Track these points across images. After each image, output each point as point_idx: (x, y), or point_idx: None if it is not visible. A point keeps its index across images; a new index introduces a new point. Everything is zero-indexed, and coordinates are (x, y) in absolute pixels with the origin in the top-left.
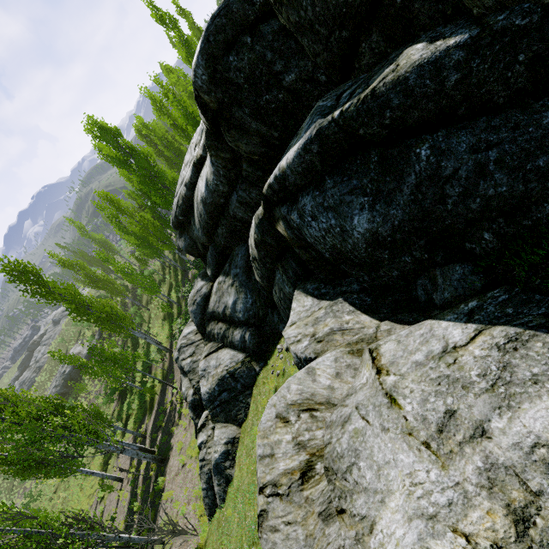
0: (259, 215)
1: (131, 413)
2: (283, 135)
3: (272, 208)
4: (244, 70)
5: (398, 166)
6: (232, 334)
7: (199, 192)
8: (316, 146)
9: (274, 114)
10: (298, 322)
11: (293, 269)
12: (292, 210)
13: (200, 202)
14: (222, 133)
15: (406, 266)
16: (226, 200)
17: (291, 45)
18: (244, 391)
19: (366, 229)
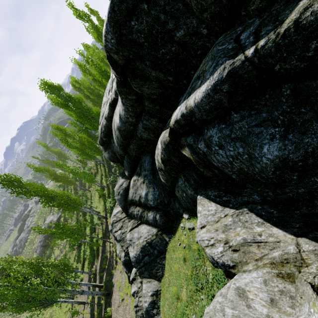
0: (165, 141)
1: (86, 257)
2: (176, 79)
3: (178, 137)
4: (144, 31)
5: (316, 97)
6: (146, 215)
7: (115, 123)
8: (227, 85)
9: (169, 63)
10: (207, 225)
11: (195, 179)
12: (198, 140)
13: (116, 129)
14: (129, 82)
15: (314, 185)
16: (135, 127)
17: (179, 7)
18: (159, 255)
19: (276, 156)
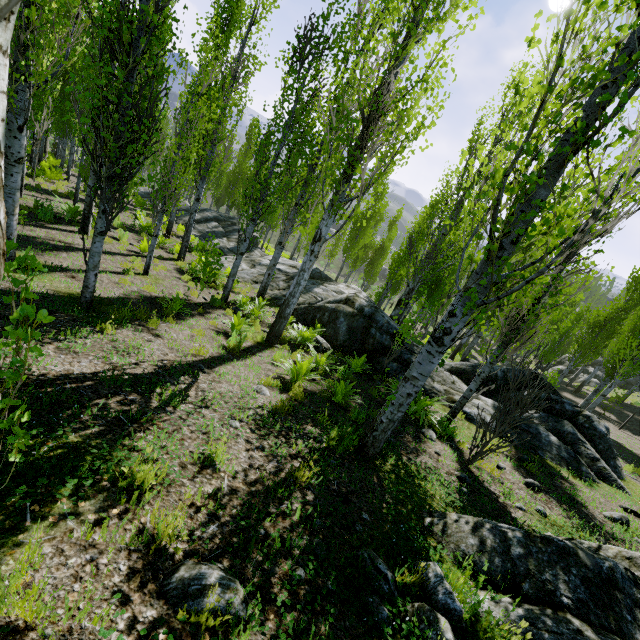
0: None
1: None
2: None
3: None
4: None
5: None
6: None
7: None
8: None
9: None
10: None
11: None
12: None
13: None
14: None
15: None
16: None
17: None
18: None
19: None
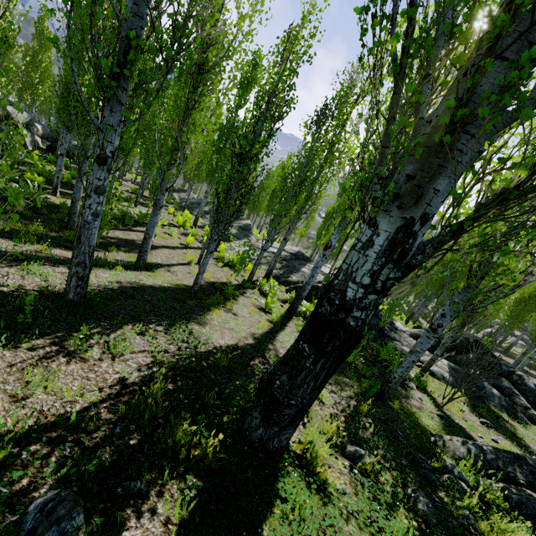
0: None
1: None
2: None
3: None
4: None
5: None
6: None
7: None
8: None
9: None
10: None
11: None
12: None
13: None
14: None
15: None
16: None
17: None
18: None
19: None
